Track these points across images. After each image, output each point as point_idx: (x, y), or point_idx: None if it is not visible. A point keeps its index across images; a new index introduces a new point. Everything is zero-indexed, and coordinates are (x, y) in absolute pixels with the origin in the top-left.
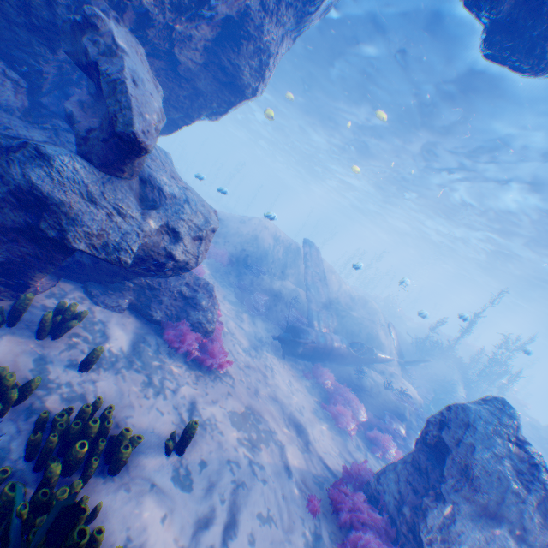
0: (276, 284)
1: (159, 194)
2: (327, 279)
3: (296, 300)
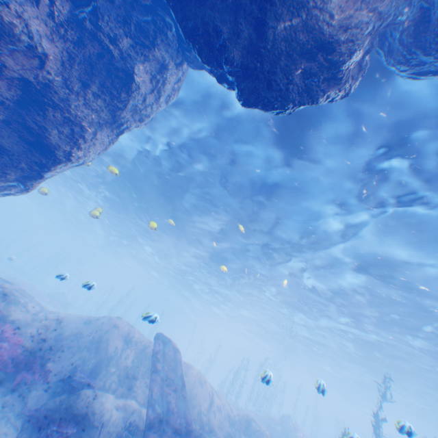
0: (103, 403)
1: None
2: (193, 390)
3: (132, 428)
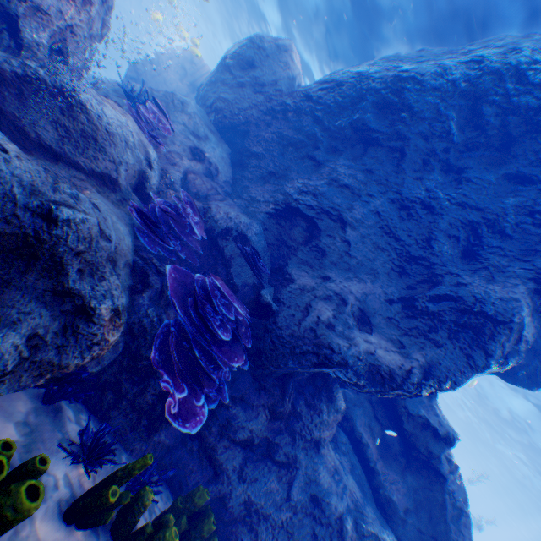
0: None
1: None
2: None
3: None
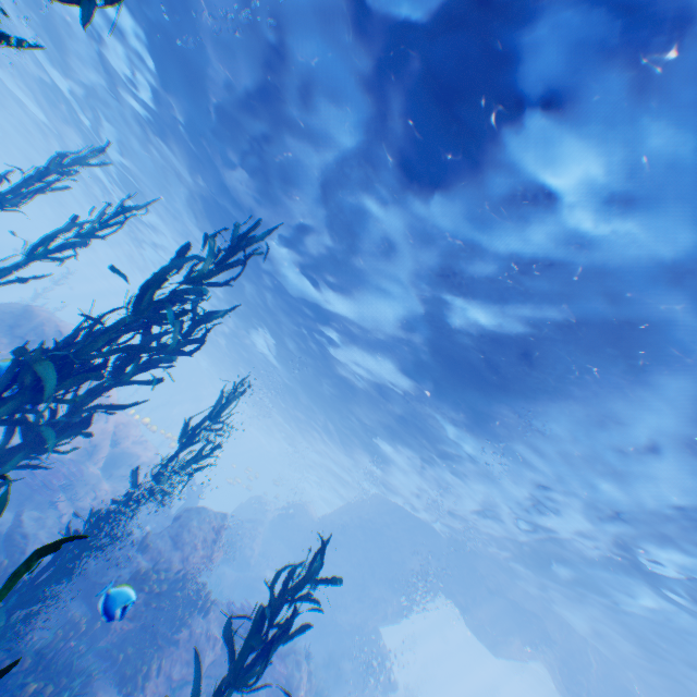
0: None
1: (383, 692)
2: None
3: None
